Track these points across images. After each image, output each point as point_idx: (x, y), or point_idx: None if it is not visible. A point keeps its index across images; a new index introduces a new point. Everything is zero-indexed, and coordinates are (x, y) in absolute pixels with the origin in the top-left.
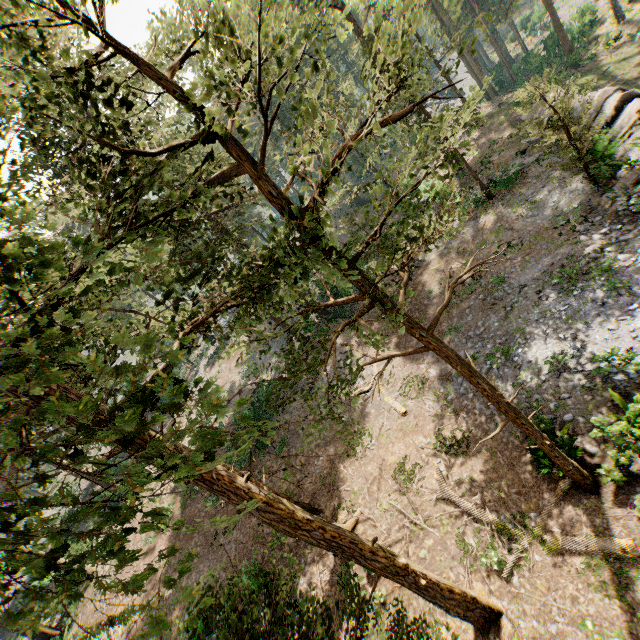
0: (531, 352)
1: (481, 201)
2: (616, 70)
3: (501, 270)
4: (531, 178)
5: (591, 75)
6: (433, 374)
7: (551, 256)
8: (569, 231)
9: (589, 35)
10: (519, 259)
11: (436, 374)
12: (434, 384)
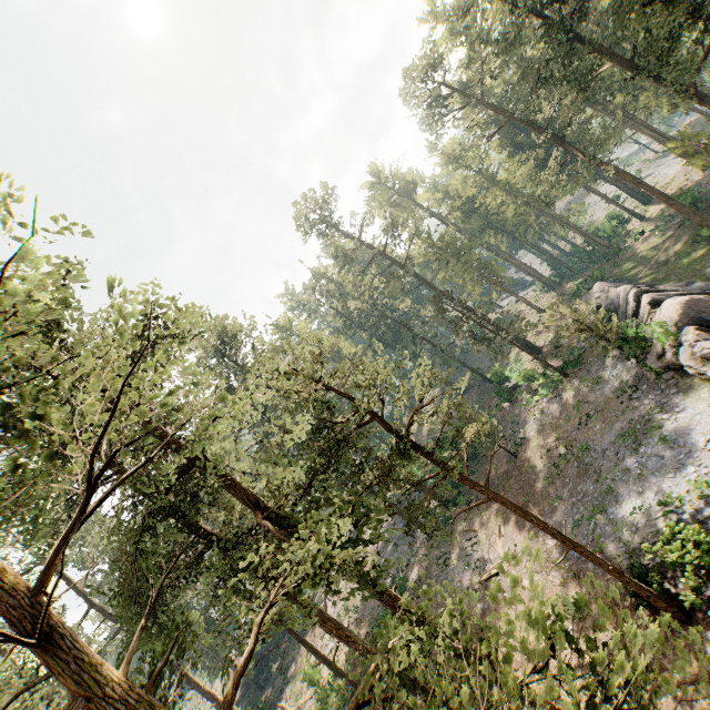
0: (621, 508)
1: (560, 380)
2: (649, 256)
3: (586, 438)
4: (593, 357)
5: (631, 262)
6: (550, 544)
7: (619, 421)
8: (627, 399)
9: (620, 232)
10: (597, 427)
11: (553, 544)
12: (553, 554)
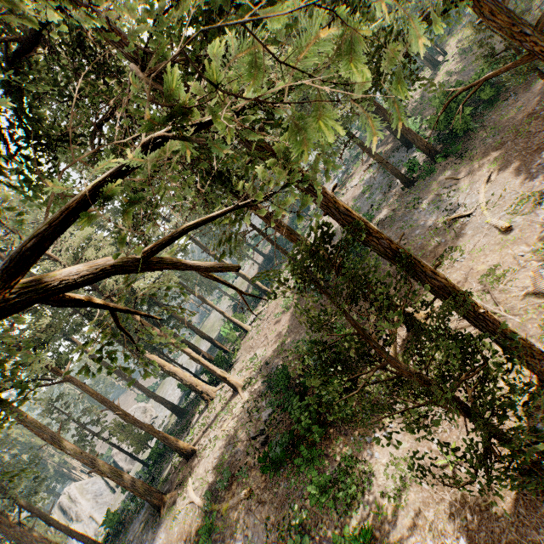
0: None
1: None
2: None
3: None
4: None
5: None
6: None
7: None
8: None
9: None
10: None
11: None
12: None
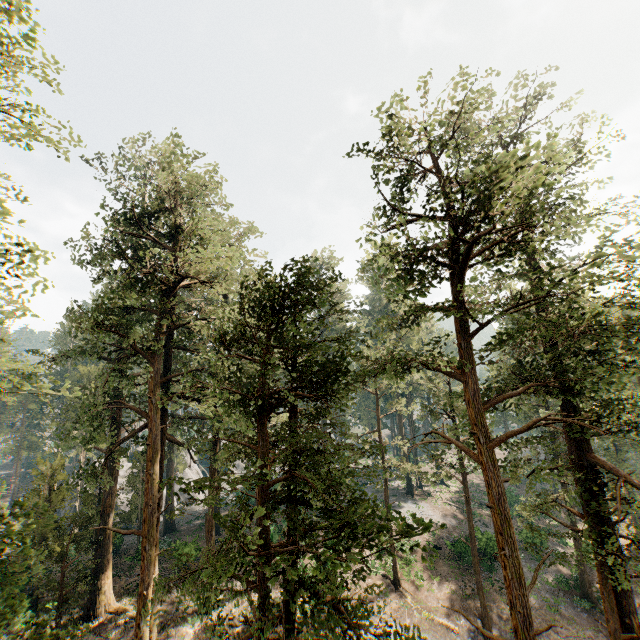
0: None
1: None
2: None
3: None
4: None
5: None
6: None
7: None
8: None
9: None
10: None
11: None
12: None
